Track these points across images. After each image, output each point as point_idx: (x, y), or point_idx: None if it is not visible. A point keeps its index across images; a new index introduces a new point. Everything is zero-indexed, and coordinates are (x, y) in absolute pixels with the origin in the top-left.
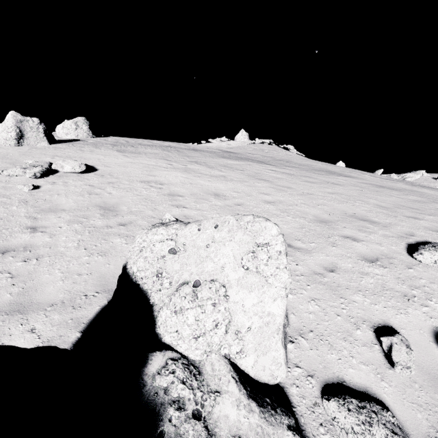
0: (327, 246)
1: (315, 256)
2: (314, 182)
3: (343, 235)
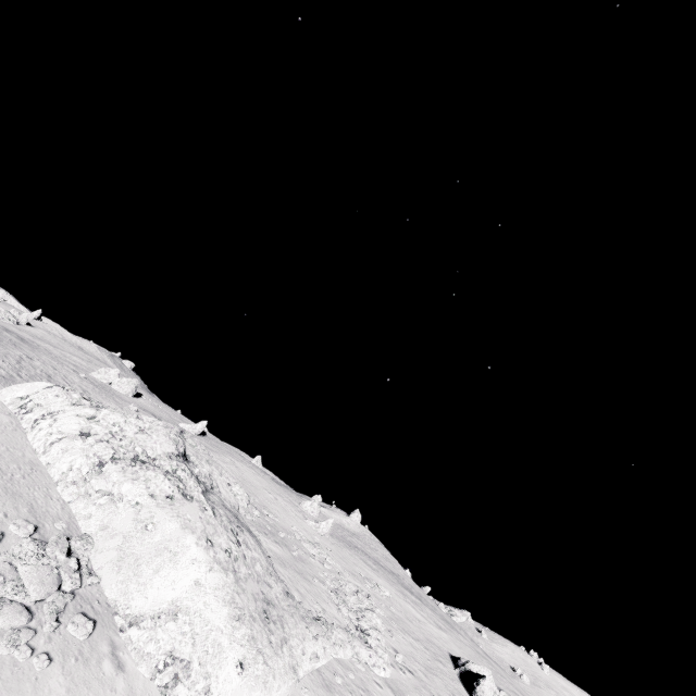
0: None
1: None
2: (457, 638)
3: None
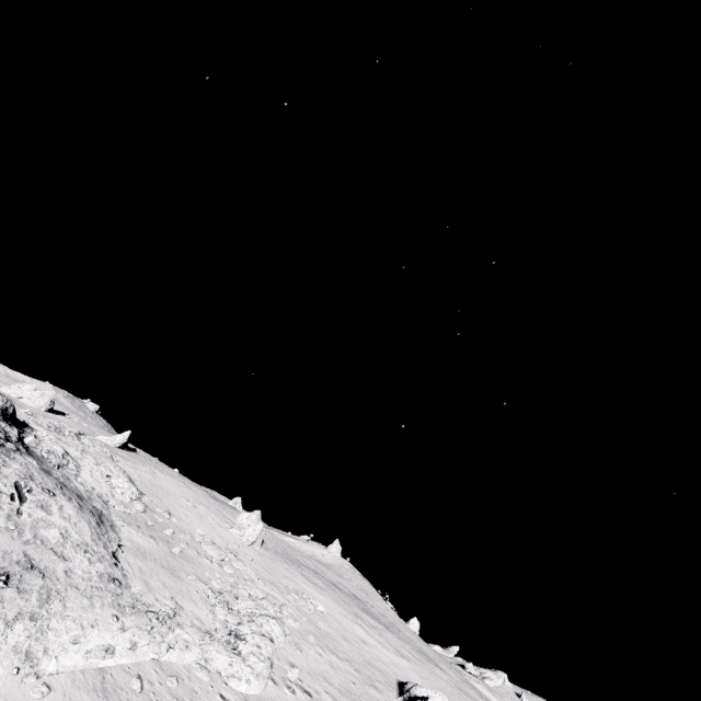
0: None
1: None
2: (428, 669)
3: None
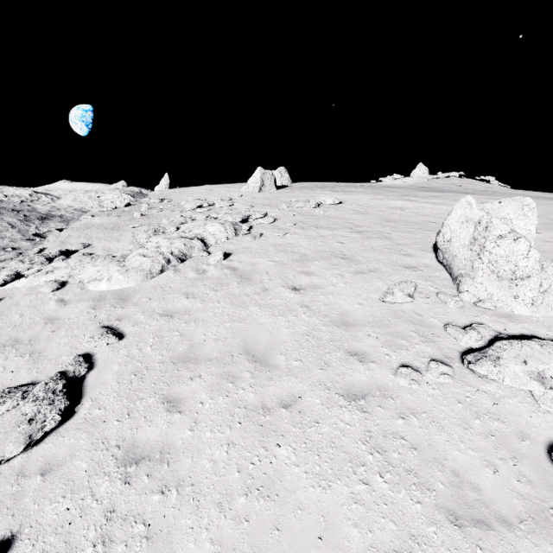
0: (552, 231)
1: (543, 234)
2: None
3: None
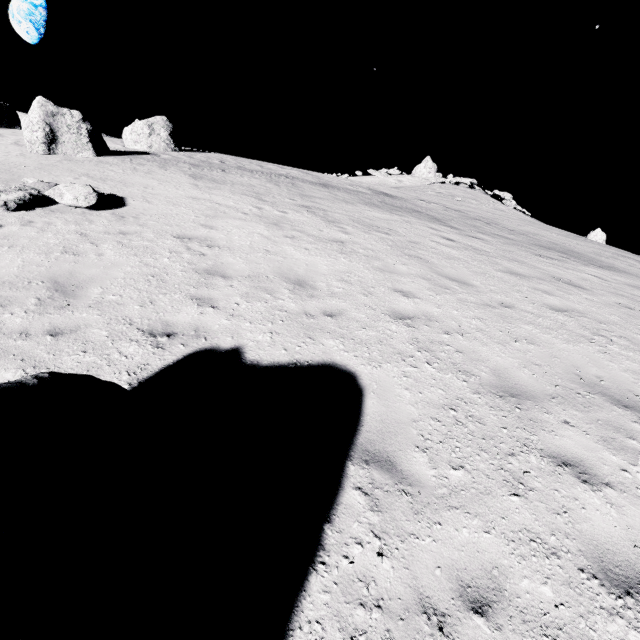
0: (496, 490)
1: (448, 523)
2: (526, 275)
3: (554, 450)
